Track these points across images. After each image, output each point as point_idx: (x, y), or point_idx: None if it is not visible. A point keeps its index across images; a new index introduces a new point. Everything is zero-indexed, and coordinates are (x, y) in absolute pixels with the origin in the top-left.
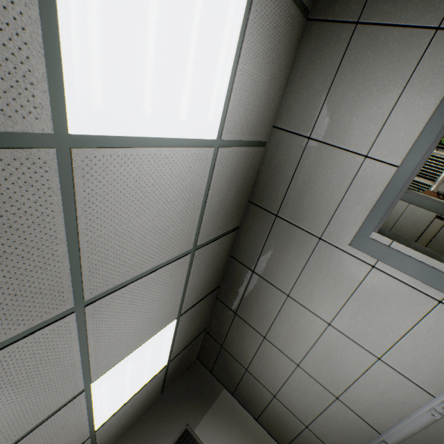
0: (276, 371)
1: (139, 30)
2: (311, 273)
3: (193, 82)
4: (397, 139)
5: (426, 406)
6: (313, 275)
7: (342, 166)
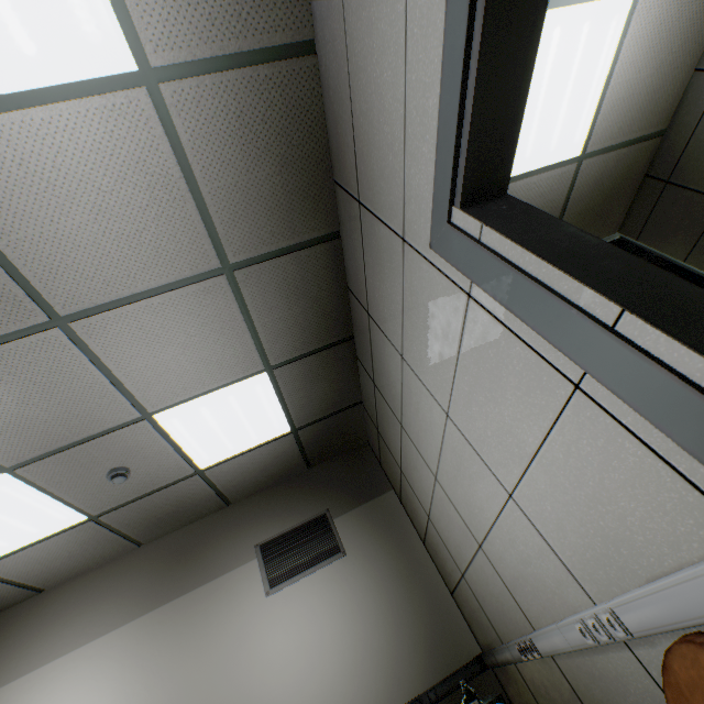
0: (421, 481)
1: None
2: (411, 315)
3: None
4: None
5: (578, 613)
6: (414, 319)
7: (387, 44)
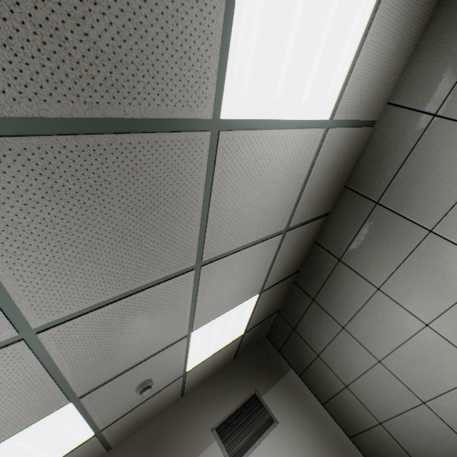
0: (352, 363)
1: (287, 18)
2: (411, 268)
3: (320, 62)
4: None
5: None
6: (414, 271)
7: None
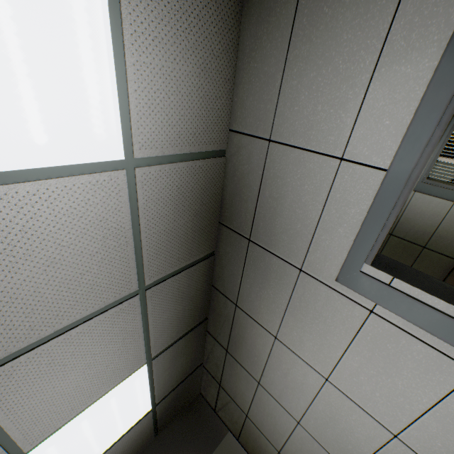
0: (276, 424)
1: None
2: (296, 313)
3: (39, 91)
4: (380, 129)
5: None
6: (300, 316)
7: (313, 174)
